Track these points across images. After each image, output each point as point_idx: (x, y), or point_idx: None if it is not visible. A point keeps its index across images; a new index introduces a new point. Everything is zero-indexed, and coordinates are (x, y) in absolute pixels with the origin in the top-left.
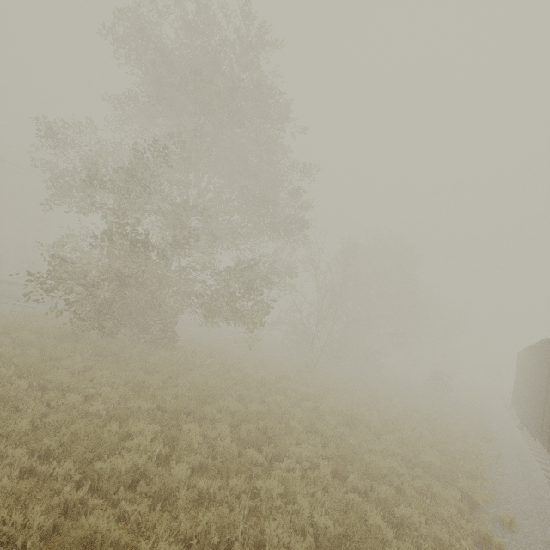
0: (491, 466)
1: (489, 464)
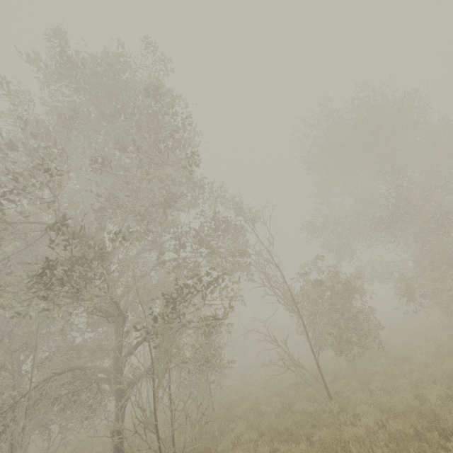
0: None
1: None
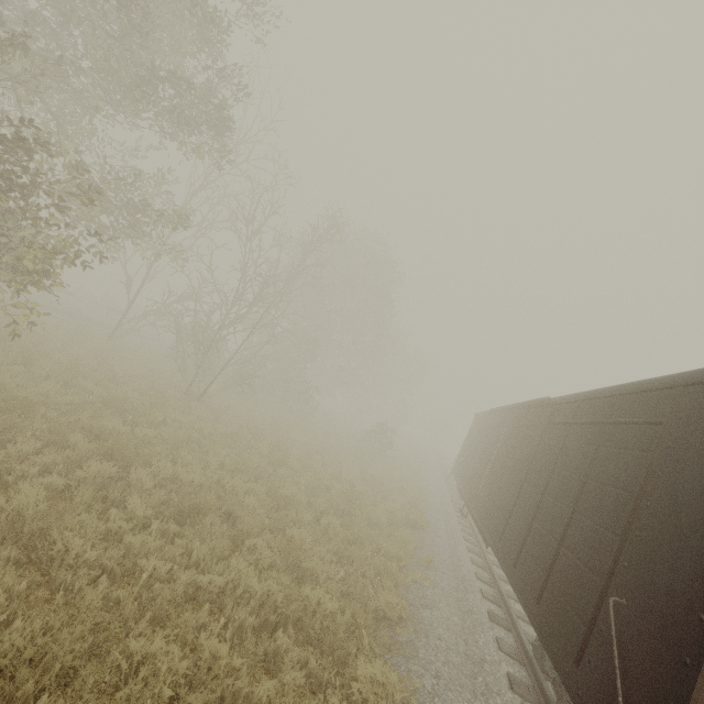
0: (417, 584)
1: (415, 580)
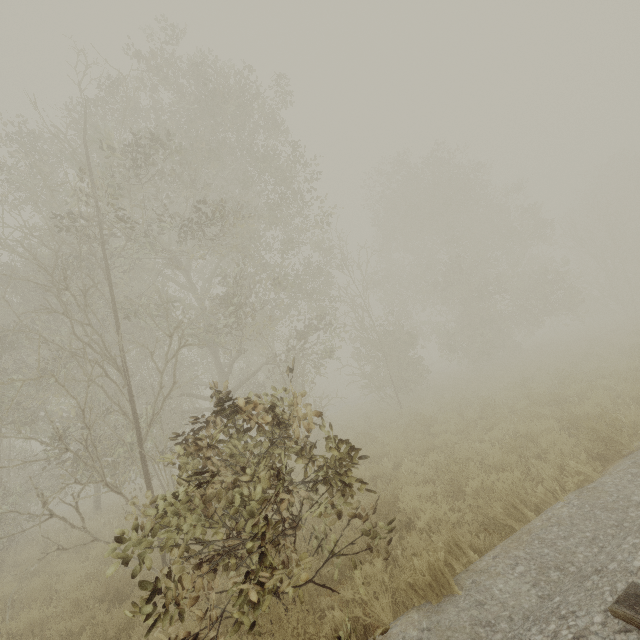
0: None
1: None
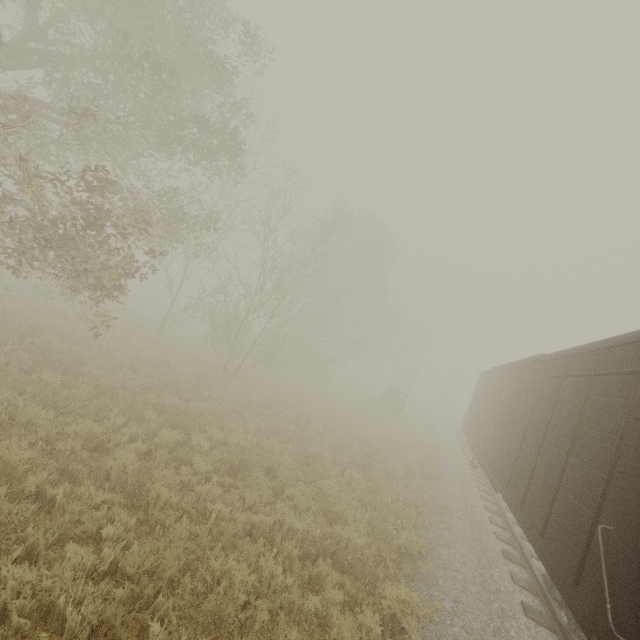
0: (434, 526)
1: (432, 523)
